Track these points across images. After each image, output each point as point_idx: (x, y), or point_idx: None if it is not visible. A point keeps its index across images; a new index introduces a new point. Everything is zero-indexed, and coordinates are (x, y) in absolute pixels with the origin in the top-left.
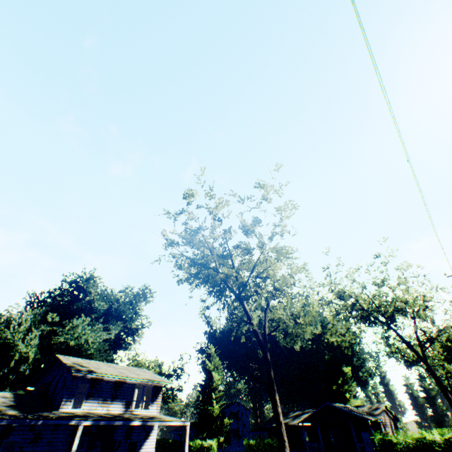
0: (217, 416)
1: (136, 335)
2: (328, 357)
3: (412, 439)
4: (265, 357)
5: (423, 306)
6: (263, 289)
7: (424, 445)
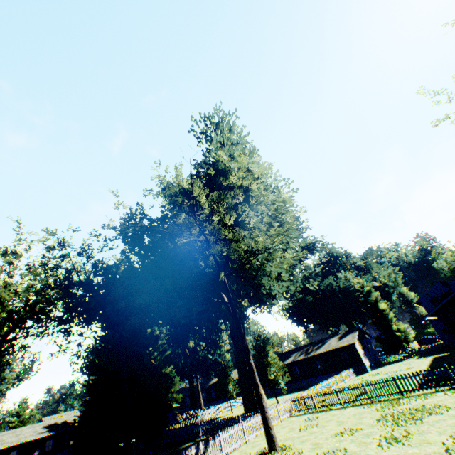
0: None
1: None
2: None
3: None
4: None
5: None
6: None
7: None
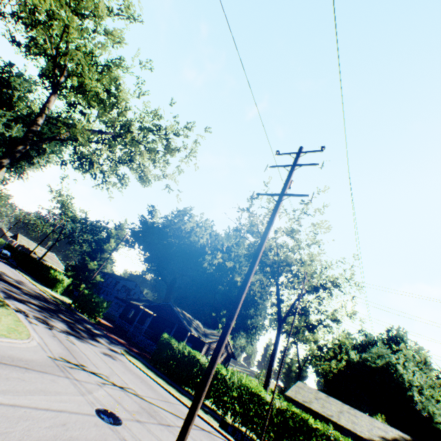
0: (92, 269)
1: (43, 155)
2: (223, 288)
3: (187, 351)
4: (16, 146)
5: (312, 274)
6: (109, 114)
7: (191, 360)
